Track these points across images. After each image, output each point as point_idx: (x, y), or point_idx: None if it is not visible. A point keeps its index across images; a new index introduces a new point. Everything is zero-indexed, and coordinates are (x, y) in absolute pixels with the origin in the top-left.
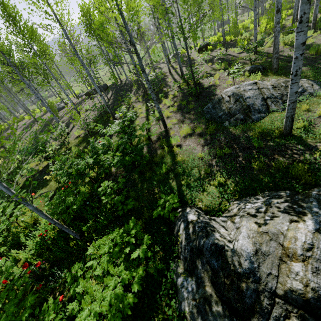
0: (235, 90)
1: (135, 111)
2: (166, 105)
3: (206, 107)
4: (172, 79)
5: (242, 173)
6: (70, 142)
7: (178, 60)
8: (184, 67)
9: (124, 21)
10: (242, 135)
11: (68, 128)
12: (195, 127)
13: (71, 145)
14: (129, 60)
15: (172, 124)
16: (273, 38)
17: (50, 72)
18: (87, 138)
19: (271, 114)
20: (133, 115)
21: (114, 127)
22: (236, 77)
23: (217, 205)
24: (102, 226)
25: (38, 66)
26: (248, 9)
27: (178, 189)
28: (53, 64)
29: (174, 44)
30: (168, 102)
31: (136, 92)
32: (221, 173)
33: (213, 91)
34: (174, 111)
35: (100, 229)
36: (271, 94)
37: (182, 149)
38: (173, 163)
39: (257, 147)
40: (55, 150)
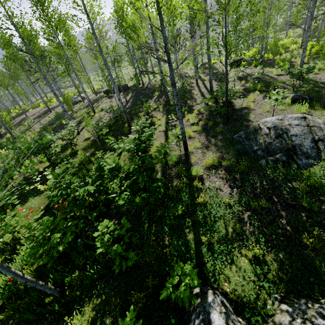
0: (278, 122)
1: (153, 122)
2: (189, 121)
3: (237, 135)
4: (199, 92)
5: (287, 248)
6: (78, 144)
7: (209, 73)
8: (213, 80)
9: (162, 24)
10: (284, 184)
11: (80, 126)
12: (222, 158)
13: (78, 148)
14: (154, 62)
15: (195, 147)
16: (320, 64)
17: (71, 65)
18: (96, 143)
19: (324, 162)
20: (152, 133)
21: (128, 144)
22: (279, 105)
23: (254, 300)
24: (90, 282)
25: (61, 57)
26: (287, 28)
27: (197, 249)
28: (77, 56)
29: (208, 55)
30: (192, 119)
31: (157, 99)
32: (257, 240)
33: (246, 115)
34: (198, 130)
35: (87, 284)
36: (324, 136)
37: (205, 186)
38: (192, 205)
39: (307, 208)
40: (61, 150)
